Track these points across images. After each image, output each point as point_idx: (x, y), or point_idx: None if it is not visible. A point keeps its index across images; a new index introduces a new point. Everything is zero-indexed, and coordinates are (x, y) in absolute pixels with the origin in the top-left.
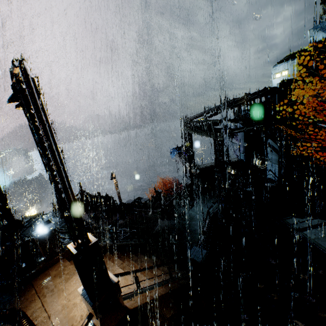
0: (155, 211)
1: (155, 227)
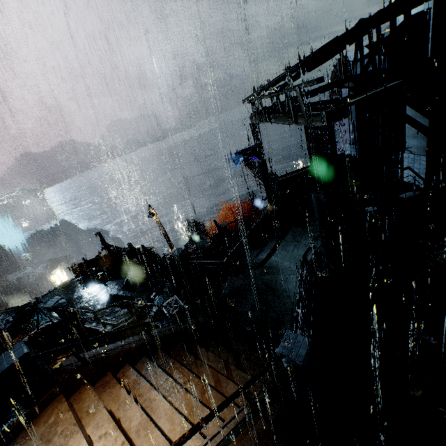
0: (218, 262)
1: (221, 291)
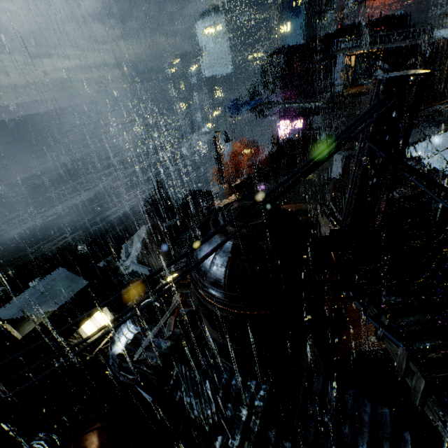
0: None
1: None
